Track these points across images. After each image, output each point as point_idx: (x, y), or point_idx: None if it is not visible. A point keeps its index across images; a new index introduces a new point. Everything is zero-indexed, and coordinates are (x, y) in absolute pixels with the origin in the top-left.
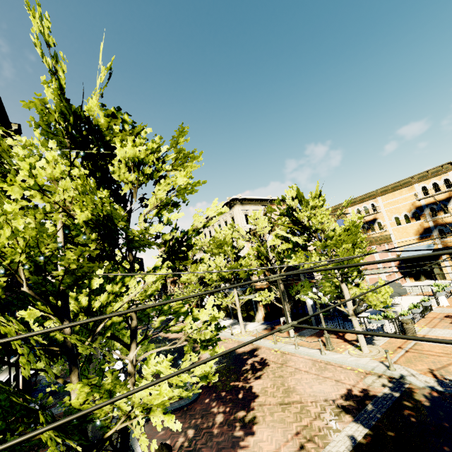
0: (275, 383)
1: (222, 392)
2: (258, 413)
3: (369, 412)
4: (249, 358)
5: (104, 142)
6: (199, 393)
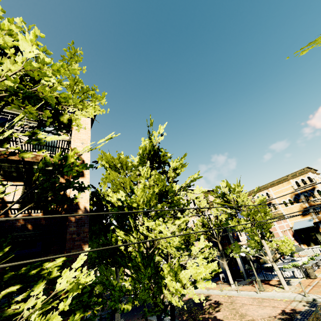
0: (231, 312)
1: None
2: None
3: (299, 319)
4: (206, 301)
5: (159, 160)
6: None
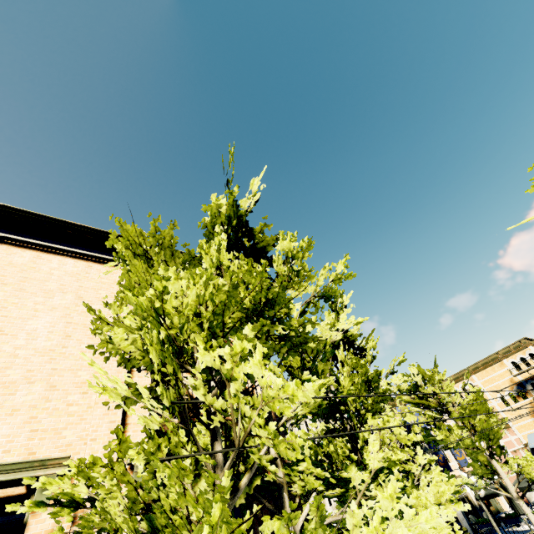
0: None
1: None
2: None
3: None
4: None
5: (348, 339)
6: None
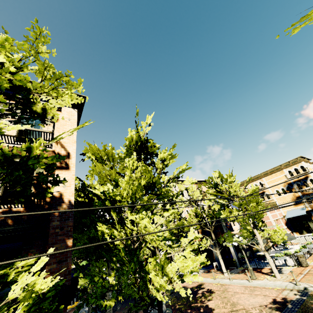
0: (223, 301)
1: (188, 310)
2: None
3: (290, 308)
4: (199, 290)
5: (147, 151)
6: (172, 312)
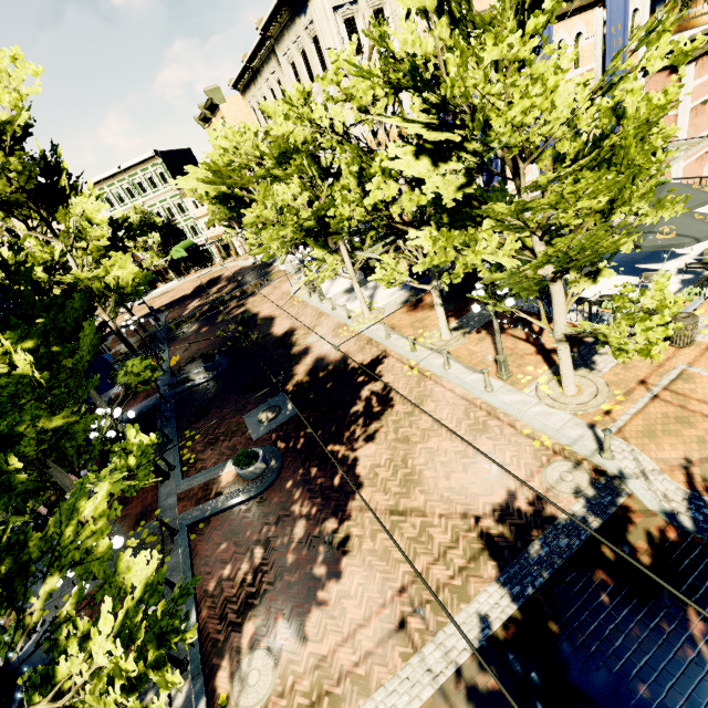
0: (393, 456)
1: (313, 467)
2: (355, 529)
3: (529, 563)
4: (366, 383)
5: None
6: (279, 470)
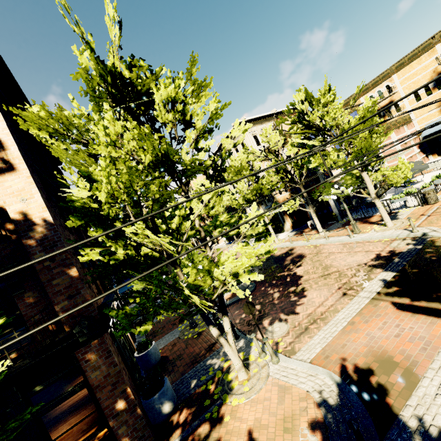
0: (314, 266)
1: (273, 281)
2: (306, 285)
3: (396, 263)
4: (287, 256)
5: (137, 92)
6: (255, 286)
